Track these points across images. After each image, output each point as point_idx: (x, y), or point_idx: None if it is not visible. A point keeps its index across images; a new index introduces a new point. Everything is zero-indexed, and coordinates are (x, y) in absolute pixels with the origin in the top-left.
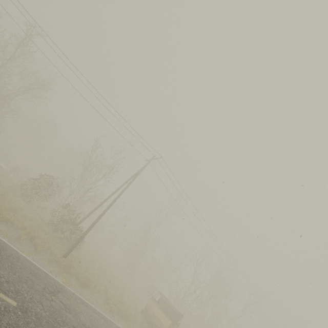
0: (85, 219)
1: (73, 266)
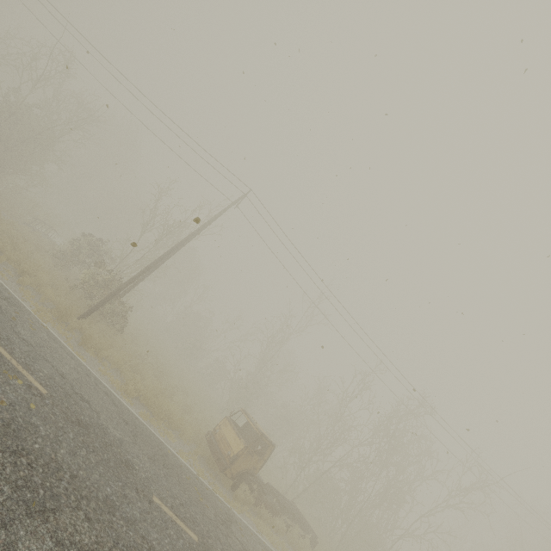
0: (131, 288)
1: (86, 329)
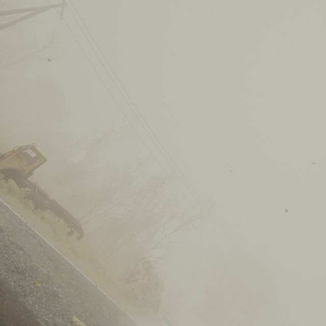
0: None
1: None
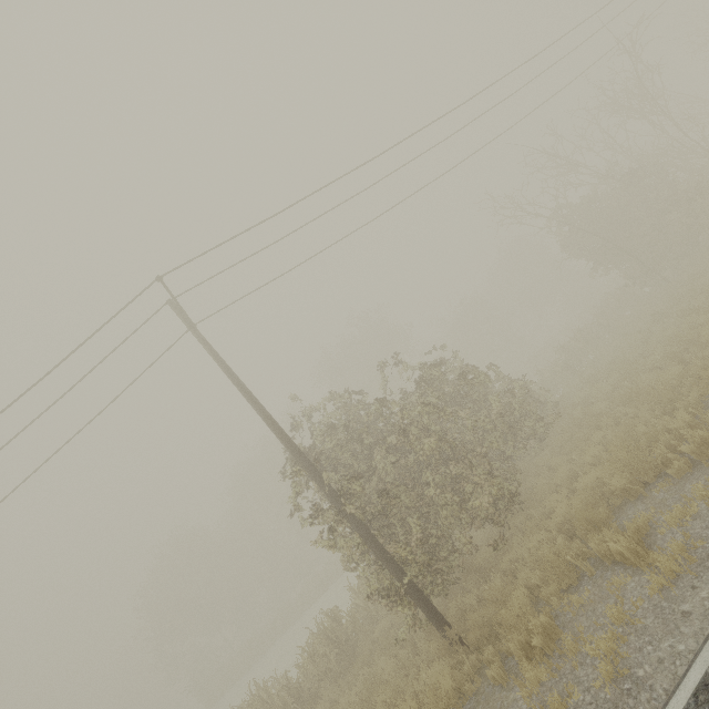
0: None
1: None
